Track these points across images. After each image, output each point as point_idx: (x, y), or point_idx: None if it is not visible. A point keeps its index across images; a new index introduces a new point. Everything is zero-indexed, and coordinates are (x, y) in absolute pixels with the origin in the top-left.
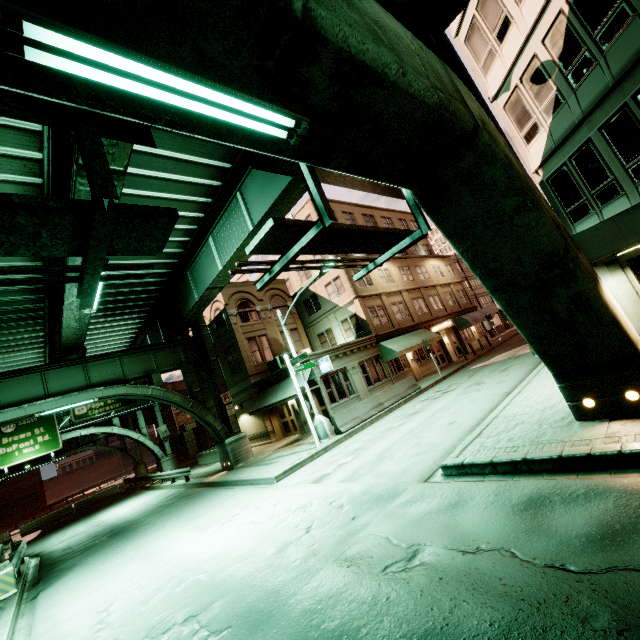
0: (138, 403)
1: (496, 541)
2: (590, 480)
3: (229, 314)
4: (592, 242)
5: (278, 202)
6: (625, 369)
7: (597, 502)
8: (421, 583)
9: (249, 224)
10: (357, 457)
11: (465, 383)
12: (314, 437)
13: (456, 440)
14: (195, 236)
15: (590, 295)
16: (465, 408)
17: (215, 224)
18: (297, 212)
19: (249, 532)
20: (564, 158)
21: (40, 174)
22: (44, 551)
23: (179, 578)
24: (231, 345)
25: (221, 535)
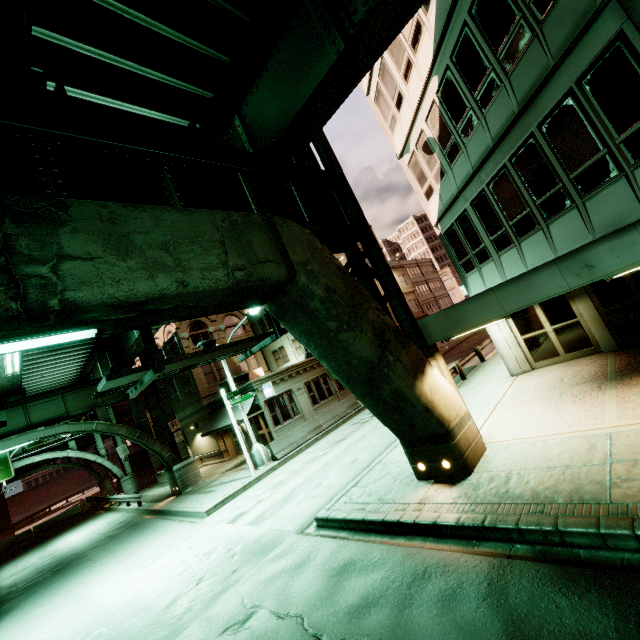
0: None
1: (301, 607)
2: (387, 547)
3: (181, 338)
4: (433, 327)
5: None
6: (441, 443)
7: (376, 572)
8: None
9: None
10: (274, 494)
11: None
12: (249, 466)
13: (345, 484)
14: None
15: (404, 391)
16: (373, 442)
17: None
18: None
19: (159, 580)
20: (452, 220)
21: None
22: None
23: (87, 631)
24: None
25: (138, 581)
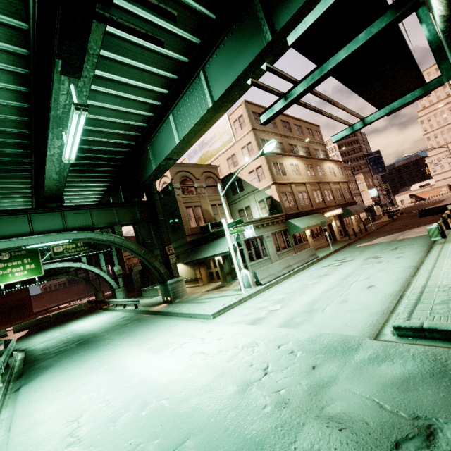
0: (100, 248)
1: None
2: None
3: (174, 187)
4: None
5: (242, 76)
6: None
7: None
8: None
9: (209, 101)
10: (285, 306)
11: (360, 256)
12: (241, 286)
13: (388, 302)
14: (158, 112)
15: None
16: (376, 275)
17: (176, 103)
18: (232, 112)
19: (202, 363)
20: None
21: (26, 18)
22: (28, 348)
23: (142, 400)
24: (173, 211)
25: (175, 361)
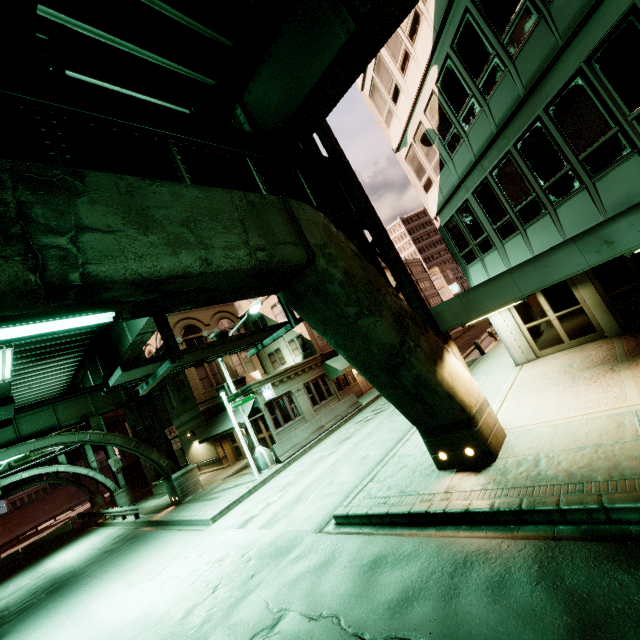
0: None
1: (335, 607)
2: (419, 539)
3: None
4: (447, 314)
5: None
6: (463, 430)
7: (411, 565)
8: None
9: None
10: (283, 495)
11: None
12: (253, 470)
13: (359, 480)
14: None
15: (426, 377)
16: (382, 438)
17: None
18: None
19: (169, 591)
20: (453, 211)
21: None
22: None
23: None
24: (178, 373)
25: (145, 594)
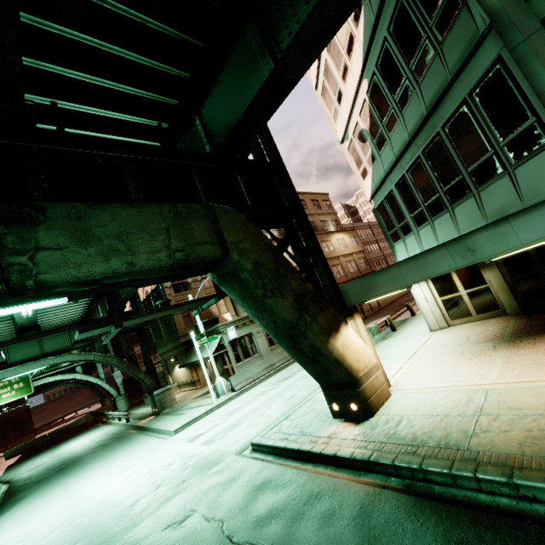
0: None
1: (224, 514)
2: (297, 472)
3: (164, 286)
4: (351, 292)
5: None
6: (350, 389)
7: (283, 491)
8: (173, 541)
9: None
10: (227, 420)
11: None
12: (212, 396)
13: (280, 416)
14: None
15: (318, 346)
16: (311, 381)
17: None
18: None
19: (130, 483)
20: (382, 197)
21: None
22: (13, 479)
23: (73, 519)
24: None
25: (115, 483)
